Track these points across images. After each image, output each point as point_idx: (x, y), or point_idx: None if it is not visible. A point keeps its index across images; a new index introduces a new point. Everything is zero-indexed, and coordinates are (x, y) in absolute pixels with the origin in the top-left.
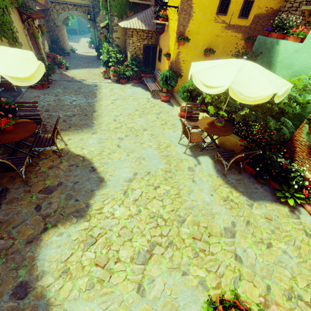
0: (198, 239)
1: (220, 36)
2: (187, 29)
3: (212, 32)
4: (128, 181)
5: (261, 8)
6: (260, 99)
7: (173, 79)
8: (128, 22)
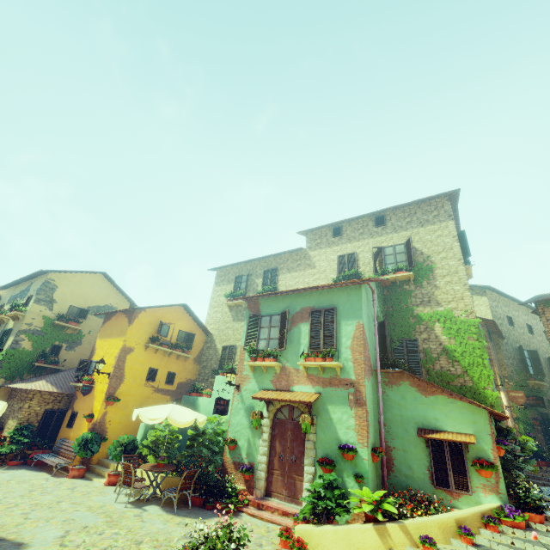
0: (159, 546)
1: (150, 397)
2: (118, 391)
3: (142, 394)
4: (60, 537)
5: (182, 378)
6: (189, 423)
7: (96, 442)
8: (32, 384)
